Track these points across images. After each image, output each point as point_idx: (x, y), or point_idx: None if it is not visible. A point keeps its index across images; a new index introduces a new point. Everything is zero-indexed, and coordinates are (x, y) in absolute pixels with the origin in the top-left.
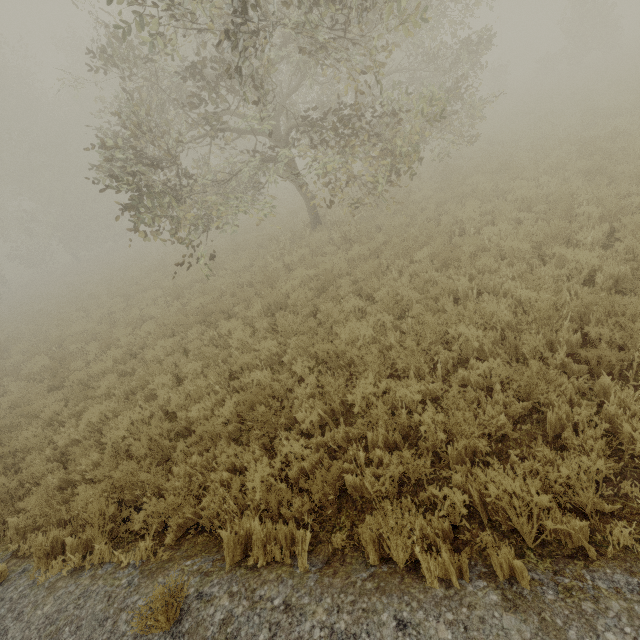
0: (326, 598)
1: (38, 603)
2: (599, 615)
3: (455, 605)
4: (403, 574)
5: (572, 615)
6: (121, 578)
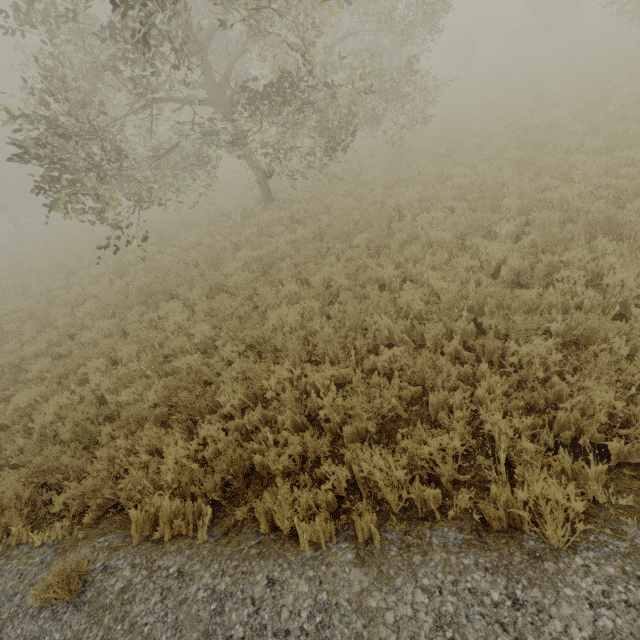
0: (214, 564)
1: None
2: (423, 565)
3: (317, 564)
4: (285, 540)
5: (403, 566)
6: (35, 557)
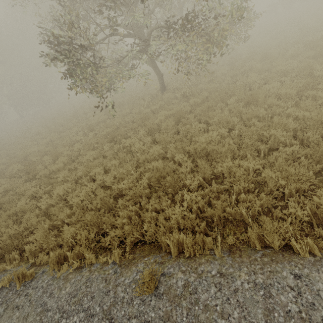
0: (243, 268)
1: (61, 287)
2: None
3: None
4: (281, 252)
5: None
6: (108, 270)
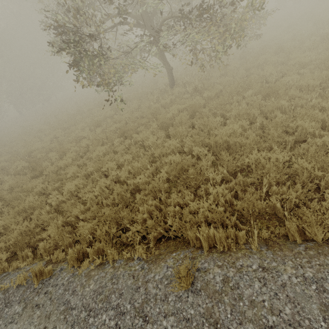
0: (288, 261)
1: (84, 284)
2: None
3: None
4: (326, 245)
5: None
6: (134, 266)
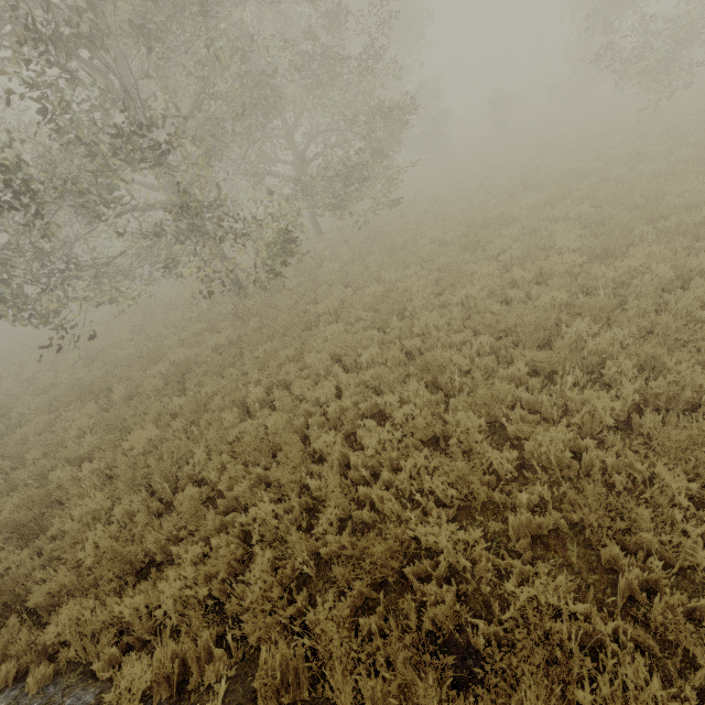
0: None
1: None
2: None
3: None
4: None
5: None
6: None
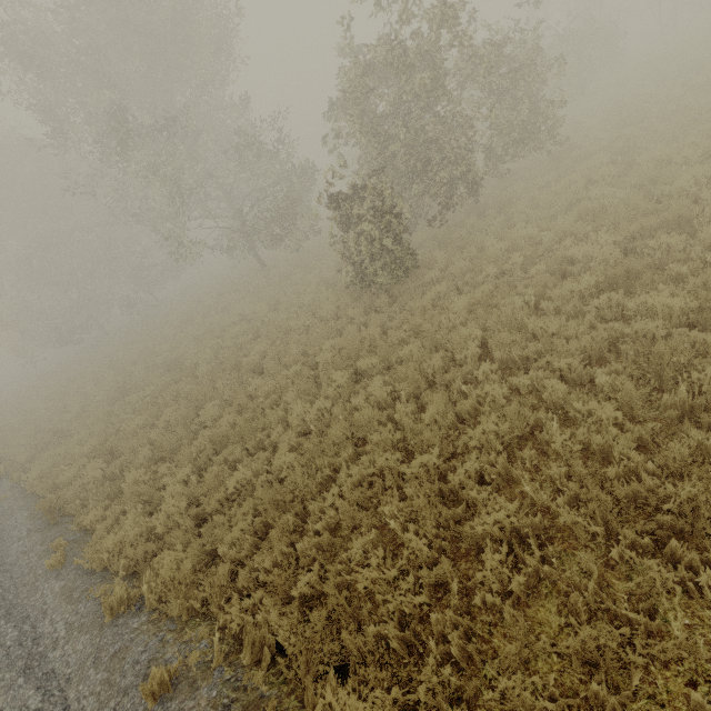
0: None
1: None
2: None
3: None
4: None
5: None
6: None
